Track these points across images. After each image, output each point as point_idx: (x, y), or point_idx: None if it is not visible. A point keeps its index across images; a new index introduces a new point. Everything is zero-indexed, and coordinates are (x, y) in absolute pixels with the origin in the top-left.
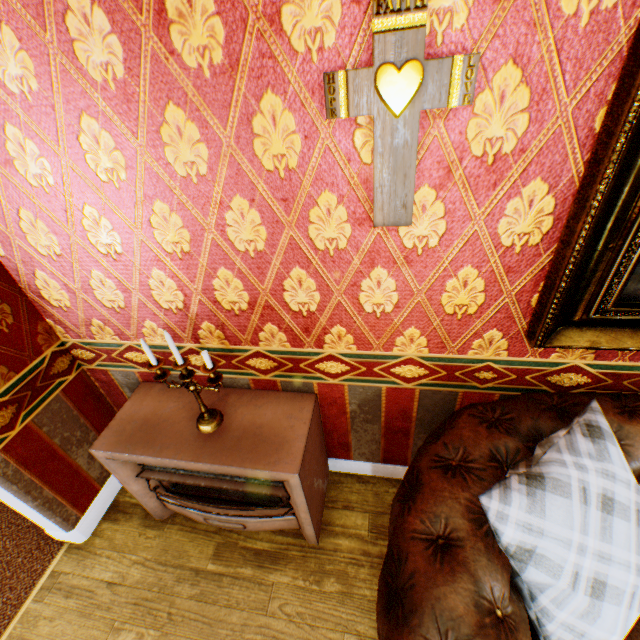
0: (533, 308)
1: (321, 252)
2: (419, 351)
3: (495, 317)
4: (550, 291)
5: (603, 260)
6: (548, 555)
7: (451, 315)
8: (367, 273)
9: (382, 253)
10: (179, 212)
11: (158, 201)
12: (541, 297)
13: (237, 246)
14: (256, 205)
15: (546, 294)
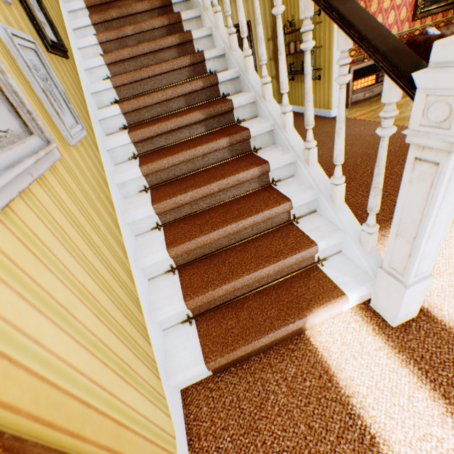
0: (411, 15)
1: (384, 9)
2: (395, 33)
3: (406, 19)
4: (415, 7)
5: (420, 0)
6: (435, 34)
7: (401, 21)
8: (390, 13)
9: (393, 7)
10: (364, 4)
11: (361, 2)
12: (413, 11)
13: (371, 11)
14: (377, 0)
15: (414, 9)
